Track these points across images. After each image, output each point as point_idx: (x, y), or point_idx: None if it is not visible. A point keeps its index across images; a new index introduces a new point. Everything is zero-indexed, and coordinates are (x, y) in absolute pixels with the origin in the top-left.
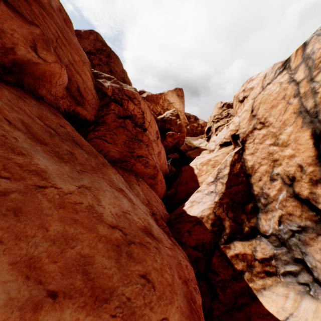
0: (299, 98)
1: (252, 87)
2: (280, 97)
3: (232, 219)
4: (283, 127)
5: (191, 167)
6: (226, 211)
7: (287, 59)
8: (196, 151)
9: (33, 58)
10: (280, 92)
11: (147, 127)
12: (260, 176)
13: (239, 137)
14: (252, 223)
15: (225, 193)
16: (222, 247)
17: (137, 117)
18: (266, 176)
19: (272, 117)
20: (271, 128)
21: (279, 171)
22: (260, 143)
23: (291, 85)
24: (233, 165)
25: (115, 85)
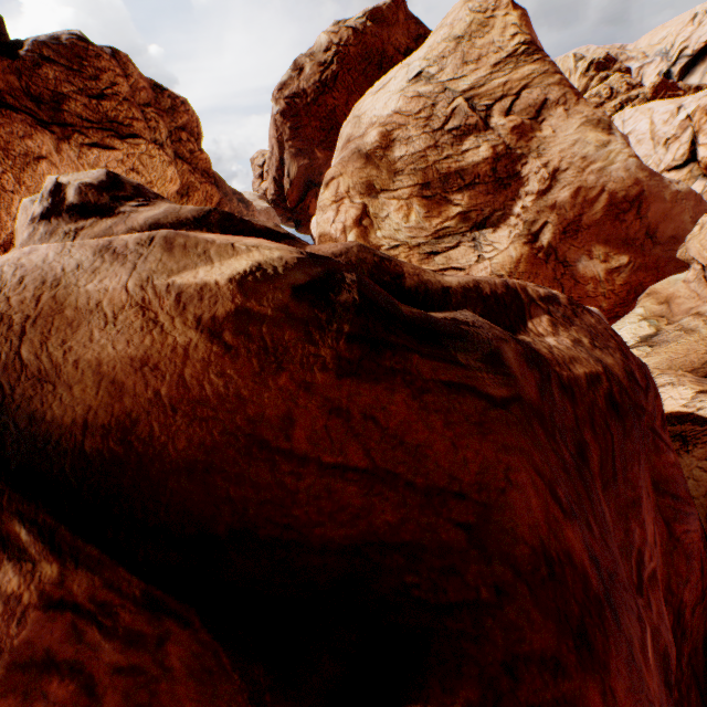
0: None
1: None
2: None
3: None
4: None
5: None
6: None
7: None
8: None
9: None
10: None
11: None
12: None
13: None
14: None
15: None
16: None
17: None
18: None
19: None
20: None
21: None
22: None
23: None
24: None
25: None
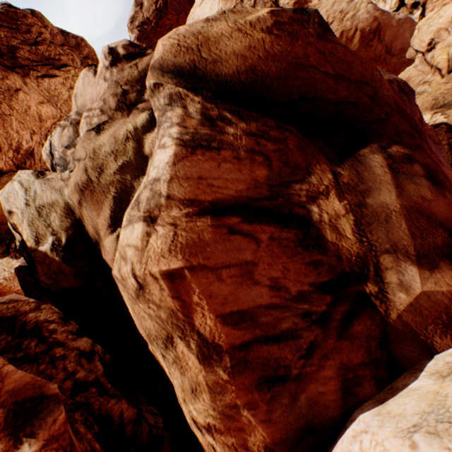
0: None
1: None
2: None
3: None
4: None
5: None
6: None
7: None
8: None
9: None
10: None
11: None
12: None
13: (420, 3)
14: None
15: None
16: None
17: None
18: None
19: None
20: None
21: None
22: (436, 2)
23: None
24: None
25: None
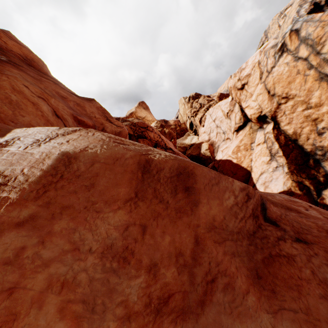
0: (314, 68)
1: (247, 74)
2: (294, 73)
3: (307, 178)
4: (310, 93)
5: (227, 160)
6: (299, 175)
7: (282, 45)
8: (194, 148)
9: (115, 129)
10: (290, 70)
11: (169, 146)
12: (306, 136)
13: (267, 116)
14: (321, 173)
15: (288, 162)
16: (318, 201)
17: (159, 142)
18: (312, 134)
19: (293, 90)
20: (297, 98)
21: (323, 125)
22: (292, 113)
23: (299, 62)
24: (277, 139)
25: (126, 122)
